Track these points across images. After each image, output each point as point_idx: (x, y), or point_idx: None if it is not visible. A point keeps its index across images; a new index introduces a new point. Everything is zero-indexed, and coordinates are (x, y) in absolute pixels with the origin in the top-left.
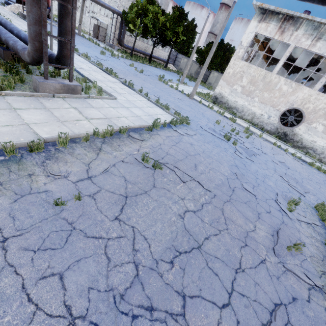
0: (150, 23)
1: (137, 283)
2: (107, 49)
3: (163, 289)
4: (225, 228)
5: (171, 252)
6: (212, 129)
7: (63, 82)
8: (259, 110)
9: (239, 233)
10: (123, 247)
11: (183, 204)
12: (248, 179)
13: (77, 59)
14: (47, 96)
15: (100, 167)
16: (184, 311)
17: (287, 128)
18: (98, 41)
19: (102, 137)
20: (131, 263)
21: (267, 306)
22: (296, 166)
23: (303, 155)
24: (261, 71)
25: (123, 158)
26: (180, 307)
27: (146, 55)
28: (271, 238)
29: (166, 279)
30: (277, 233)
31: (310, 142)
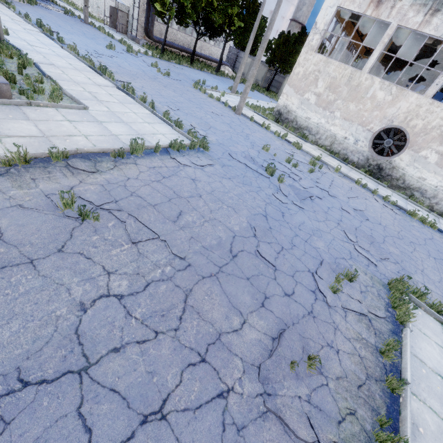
0: (187, 1)
1: None
2: (124, 42)
3: None
4: (172, 328)
5: (3, 384)
6: (250, 158)
7: None
8: (342, 131)
9: (201, 336)
10: None
11: (105, 283)
12: (276, 237)
13: (54, 53)
14: None
15: None
16: None
17: (381, 158)
18: (117, 32)
19: (6, 166)
20: None
21: None
22: (384, 216)
23: (404, 200)
24: (345, 69)
25: (27, 200)
26: None
27: (189, 53)
28: (268, 344)
29: None
30: (280, 335)
31: (417, 179)
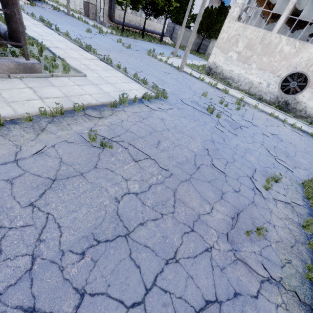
0: None
1: (26, 280)
2: (96, 26)
3: (57, 286)
4: (170, 212)
5: (87, 242)
6: (195, 102)
7: (18, 60)
8: (257, 78)
9: (188, 216)
10: (25, 237)
11: (125, 186)
12: (222, 155)
13: (56, 39)
14: (2, 77)
15: (33, 149)
16: (75, 312)
17: (288, 96)
18: (89, 19)
19: (51, 117)
20: (28, 256)
21: (194, 304)
22: (293, 138)
23: (306, 125)
24: (258, 32)
25: (68, 137)
26: (72, 307)
27: (140, 29)
28: (229, 221)
29: (67, 273)
30: (237, 215)
31: None
